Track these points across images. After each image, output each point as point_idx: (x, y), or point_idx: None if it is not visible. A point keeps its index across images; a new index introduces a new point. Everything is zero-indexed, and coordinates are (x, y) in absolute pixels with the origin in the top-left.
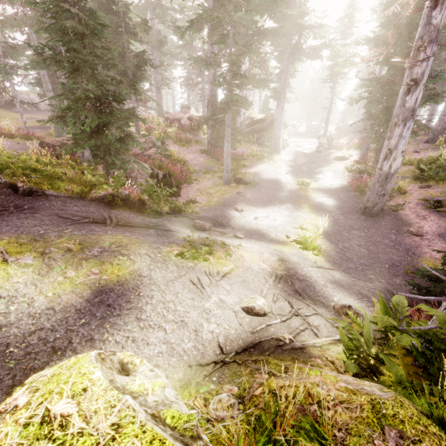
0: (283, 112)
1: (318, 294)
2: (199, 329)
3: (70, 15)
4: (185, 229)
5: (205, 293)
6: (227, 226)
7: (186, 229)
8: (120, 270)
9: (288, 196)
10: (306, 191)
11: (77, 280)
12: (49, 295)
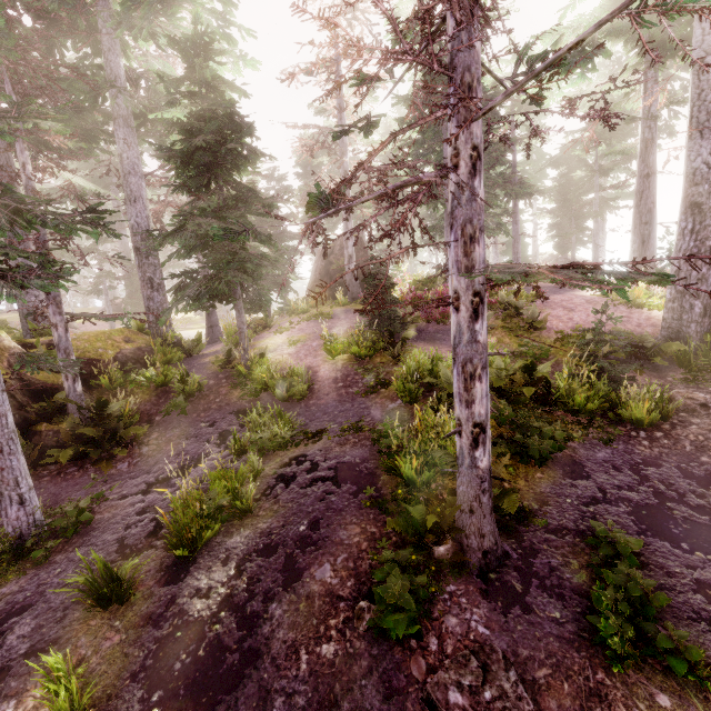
0: None
1: None
2: None
3: None
4: None
5: None
6: None
7: None
8: None
9: None
10: None
11: None
12: None
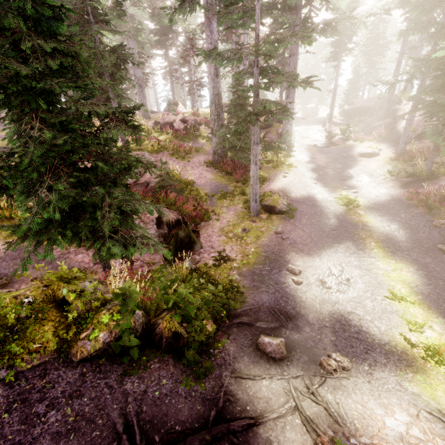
0: (294, 104)
1: None
2: None
3: None
4: (259, 381)
5: None
6: (296, 315)
7: (260, 378)
8: None
9: (338, 225)
10: (358, 216)
11: None
12: None
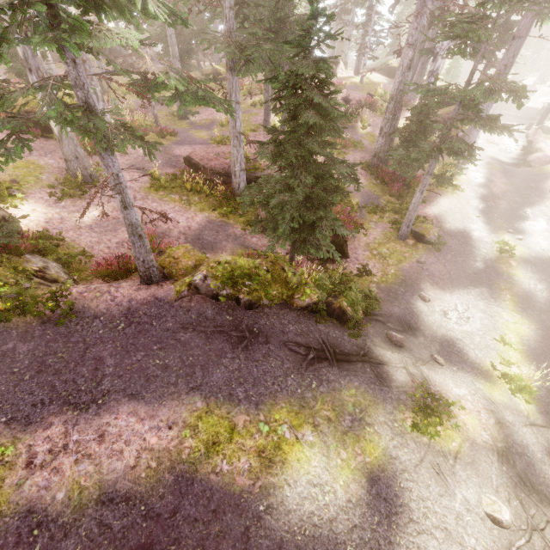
0: (493, 104)
1: (540, 480)
2: (463, 543)
3: (312, 106)
4: (386, 351)
5: (450, 488)
6: (416, 328)
7: (386, 349)
8: (374, 448)
9: (482, 270)
10: (508, 266)
11: (351, 464)
12: (341, 484)
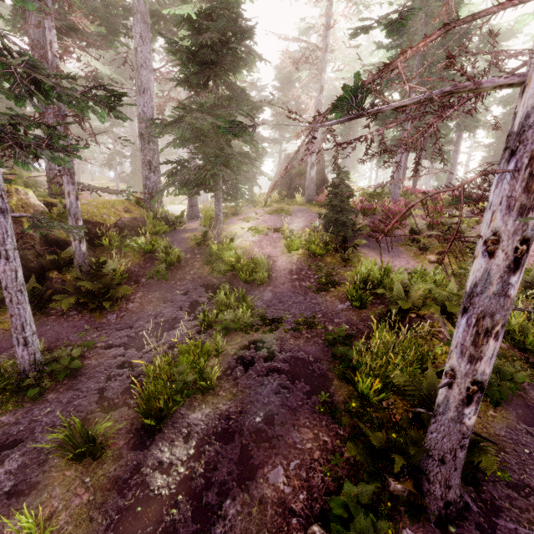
0: None
1: None
2: None
3: None
4: None
5: None
6: None
7: None
8: None
9: None
10: None
11: None
12: None
